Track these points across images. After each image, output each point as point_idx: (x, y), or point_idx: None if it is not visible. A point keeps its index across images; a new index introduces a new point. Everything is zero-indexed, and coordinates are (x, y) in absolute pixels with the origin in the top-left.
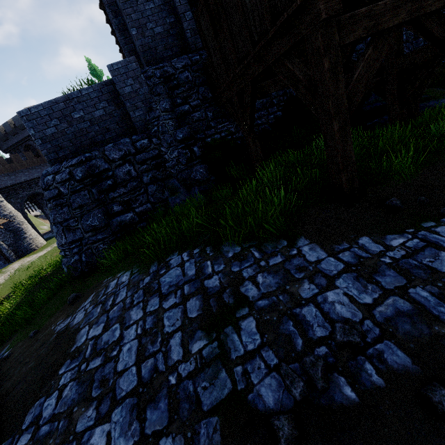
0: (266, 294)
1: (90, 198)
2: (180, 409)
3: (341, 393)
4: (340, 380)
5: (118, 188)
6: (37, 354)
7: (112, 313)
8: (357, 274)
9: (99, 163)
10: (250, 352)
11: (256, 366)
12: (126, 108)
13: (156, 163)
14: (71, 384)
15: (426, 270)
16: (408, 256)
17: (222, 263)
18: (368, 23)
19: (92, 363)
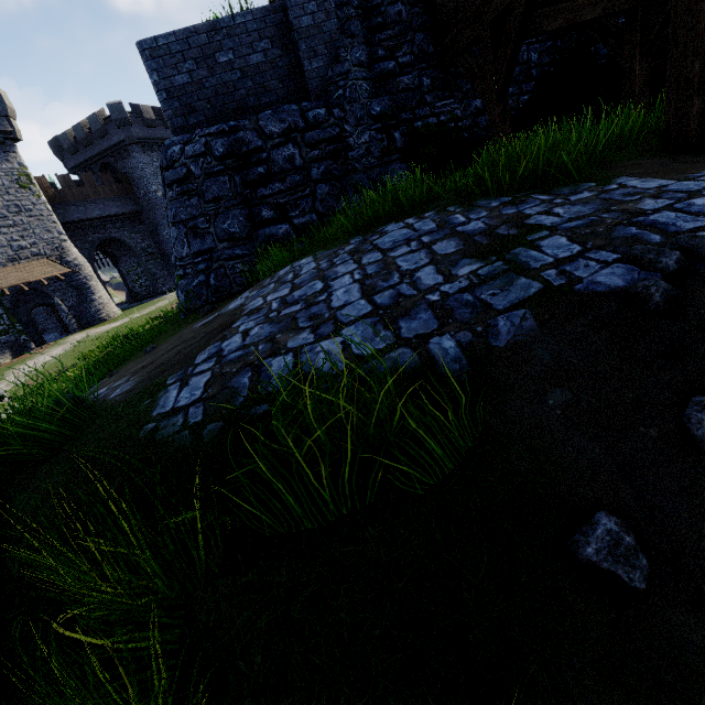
0: (576, 218)
1: (231, 190)
2: (456, 315)
3: None
4: None
5: (272, 181)
6: (176, 341)
7: (299, 280)
8: None
9: (250, 137)
10: (566, 258)
11: (580, 265)
12: (298, 55)
13: (334, 150)
14: (261, 326)
15: None
16: None
17: (483, 211)
18: None
19: (287, 310)
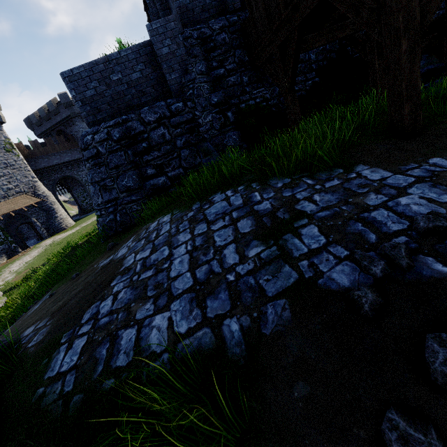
0: (326, 207)
1: (126, 159)
2: (242, 297)
3: (430, 269)
4: (427, 260)
5: (152, 151)
6: (84, 282)
7: (157, 241)
8: (433, 183)
9: (135, 125)
10: (315, 249)
11: (323, 259)
12: (162, 71)
13: (190, 127)
14: (125, 290)
15: None
16: None
17: (272, 191)
18: None
19: (144, 274)
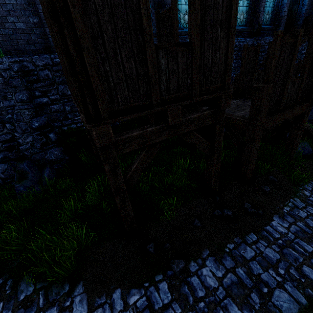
0: None
1: None
2: None
3: None
4: None
5: None
6: None
7: None
8: None
9: None
10: None
11: None
12: None
13: (9, 146)
14: None
15: None
16: None
17: (11, 308)
18: (140, 141)
19: None
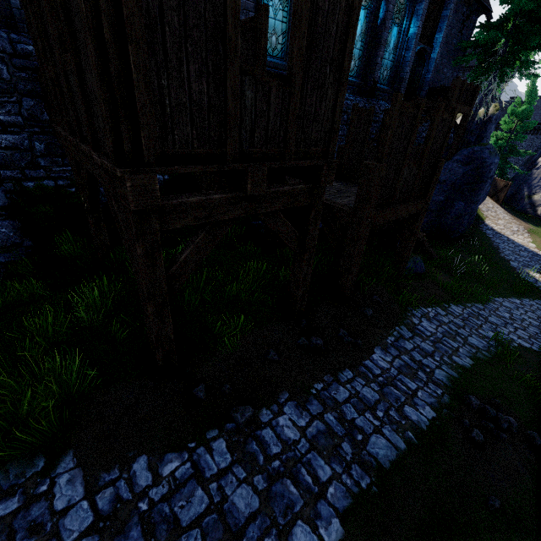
0: None
1: None
2: None
3: None
4: None
5: None
6: None
7: None
8: (99, 539)
9: None
10: None
11: None
12: None
13: None
14: None
15: (171, 524)
16: (167, 497)
17: None
18: (199, 213)
19: None
